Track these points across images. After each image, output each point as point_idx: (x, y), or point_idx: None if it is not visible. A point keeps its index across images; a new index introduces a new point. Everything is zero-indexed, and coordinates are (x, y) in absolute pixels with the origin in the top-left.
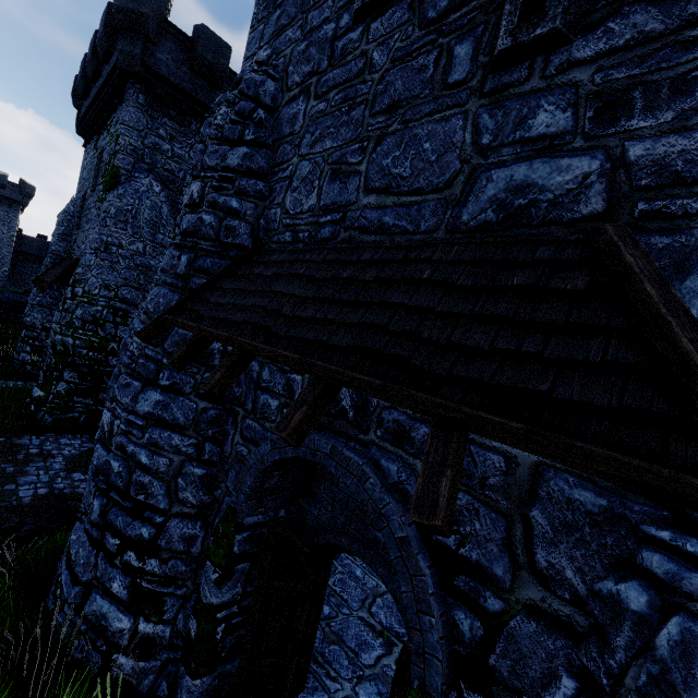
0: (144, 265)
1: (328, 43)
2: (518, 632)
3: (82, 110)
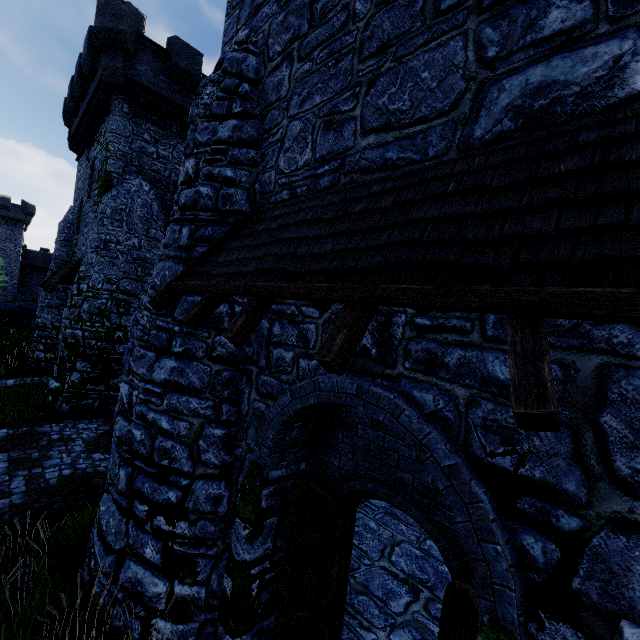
0: (141, 258)
1: (307, 7)
2: (604, 549)
3: (73, 128)
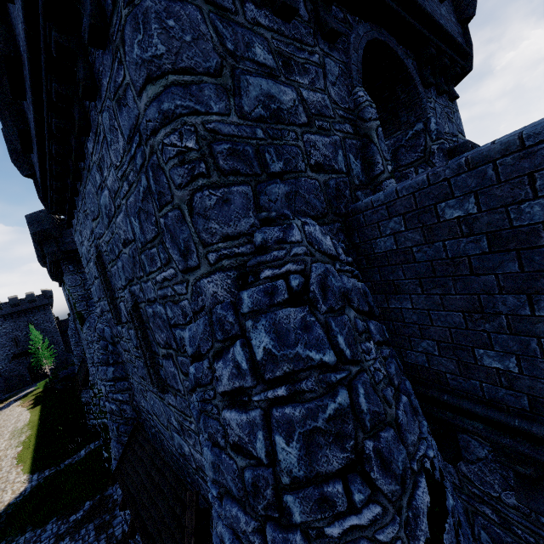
0: None
1: (115, 324)
2: None
3: (48, 268)
